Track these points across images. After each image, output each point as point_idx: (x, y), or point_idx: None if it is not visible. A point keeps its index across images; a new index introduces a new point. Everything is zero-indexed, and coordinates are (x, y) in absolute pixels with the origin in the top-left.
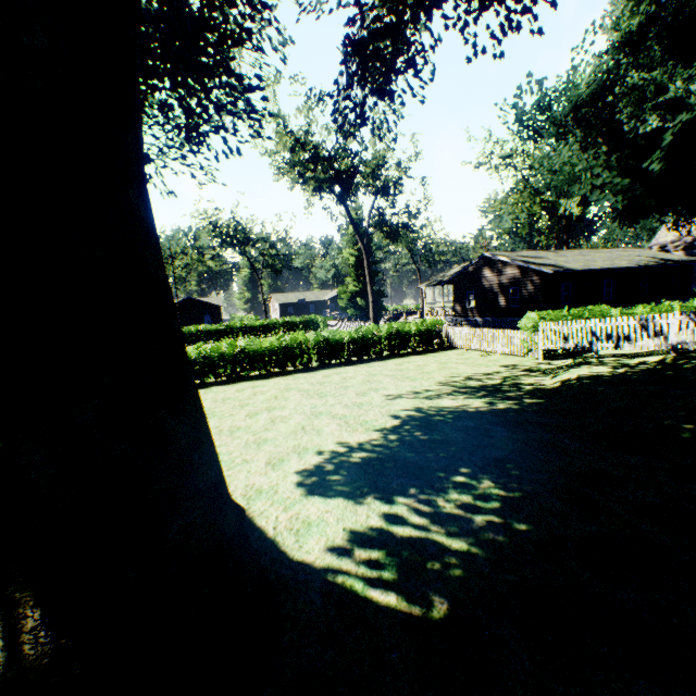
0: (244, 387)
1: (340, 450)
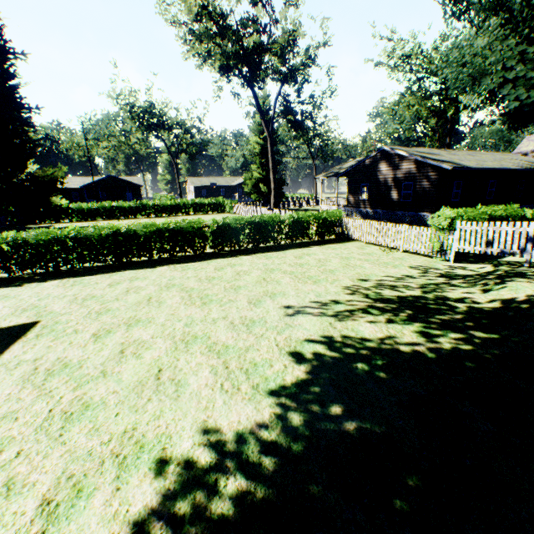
0: (121, 279)
1: (200, 461)
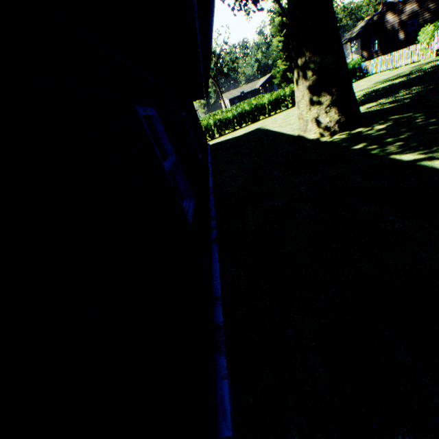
0: (264, 121)
1: None
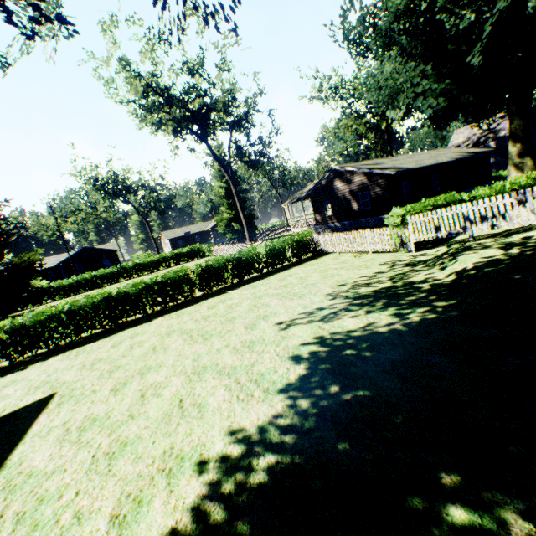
0: (122, 339)
1: (233, 454)
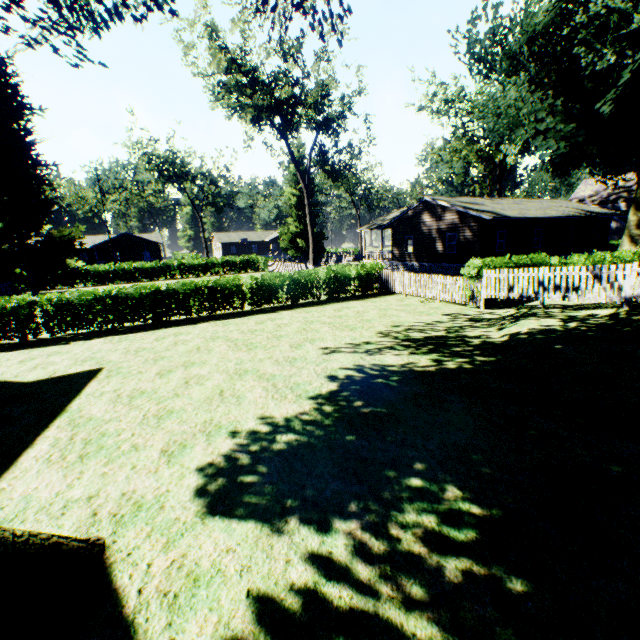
0: (165, 335)
1: (262, 430)
